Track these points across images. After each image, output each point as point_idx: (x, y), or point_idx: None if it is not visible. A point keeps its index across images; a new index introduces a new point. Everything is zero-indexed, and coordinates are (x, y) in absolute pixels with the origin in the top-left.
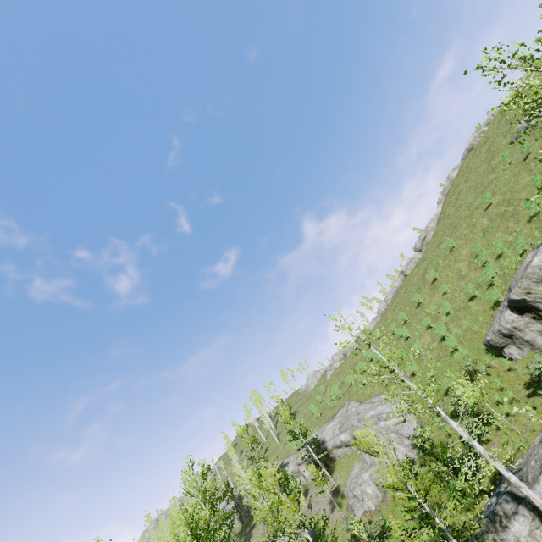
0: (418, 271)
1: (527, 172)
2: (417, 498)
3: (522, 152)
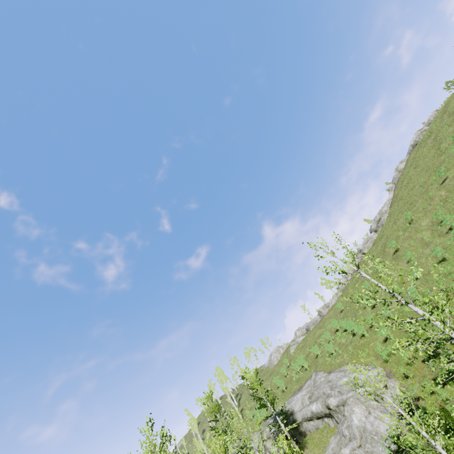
0: (377, 247)
1: None
2: None
3: None
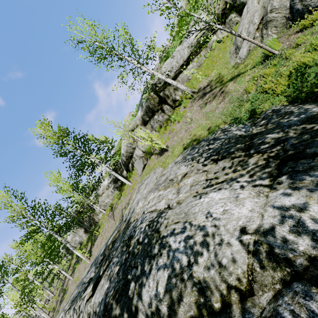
0: None
1: None
2: None
3: None
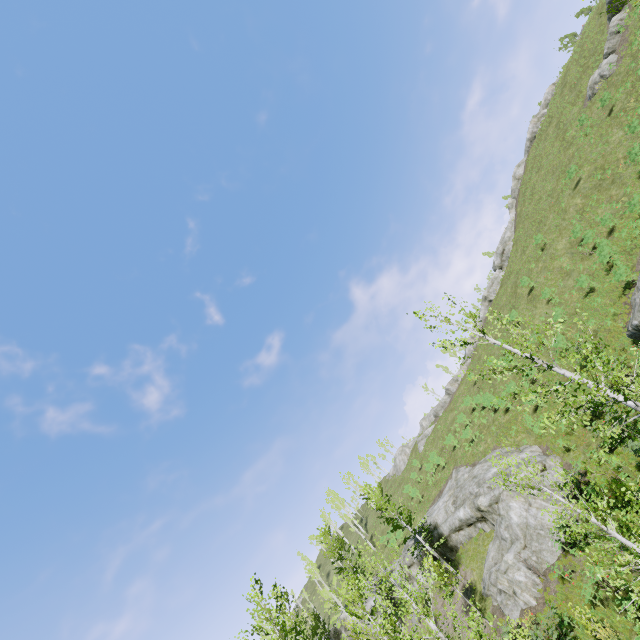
0: (506, 289)
1: (616, 127)
2: (629, 545)
3: (603, 106)
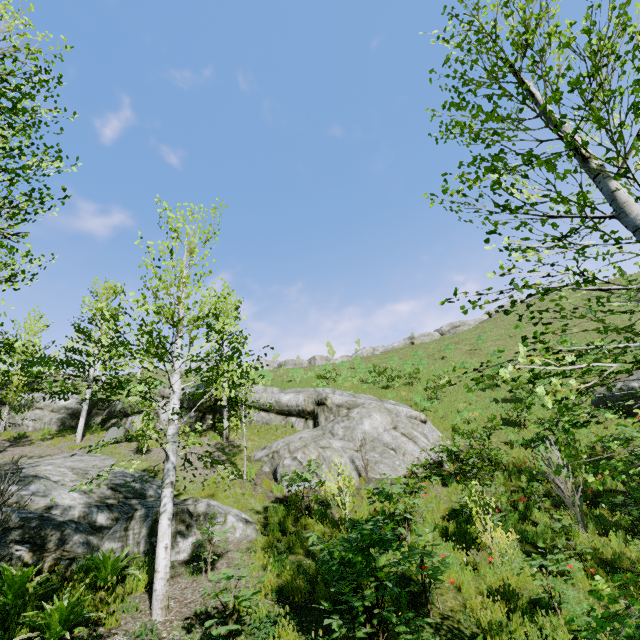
0: (441, 342)
1: None
2: None
3: None
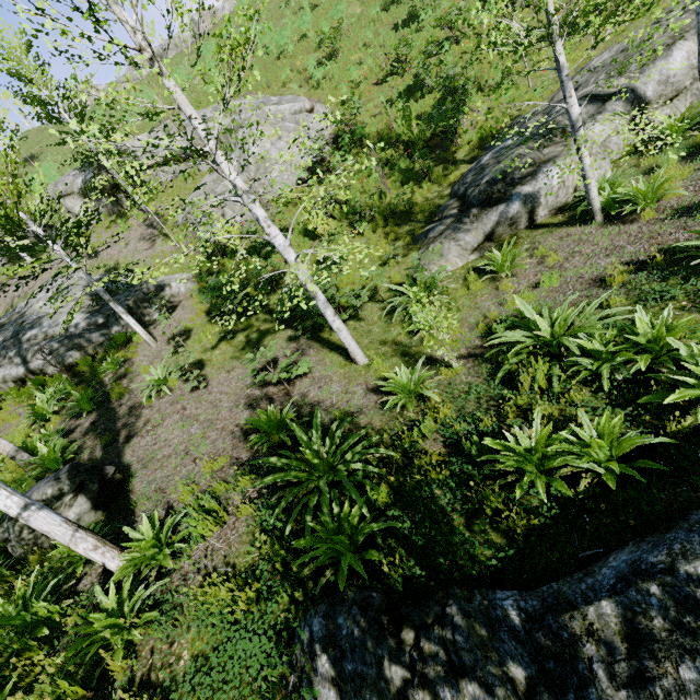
0: None
1: None
2: None
3: None
